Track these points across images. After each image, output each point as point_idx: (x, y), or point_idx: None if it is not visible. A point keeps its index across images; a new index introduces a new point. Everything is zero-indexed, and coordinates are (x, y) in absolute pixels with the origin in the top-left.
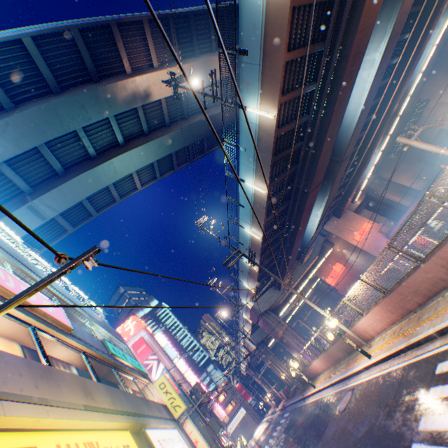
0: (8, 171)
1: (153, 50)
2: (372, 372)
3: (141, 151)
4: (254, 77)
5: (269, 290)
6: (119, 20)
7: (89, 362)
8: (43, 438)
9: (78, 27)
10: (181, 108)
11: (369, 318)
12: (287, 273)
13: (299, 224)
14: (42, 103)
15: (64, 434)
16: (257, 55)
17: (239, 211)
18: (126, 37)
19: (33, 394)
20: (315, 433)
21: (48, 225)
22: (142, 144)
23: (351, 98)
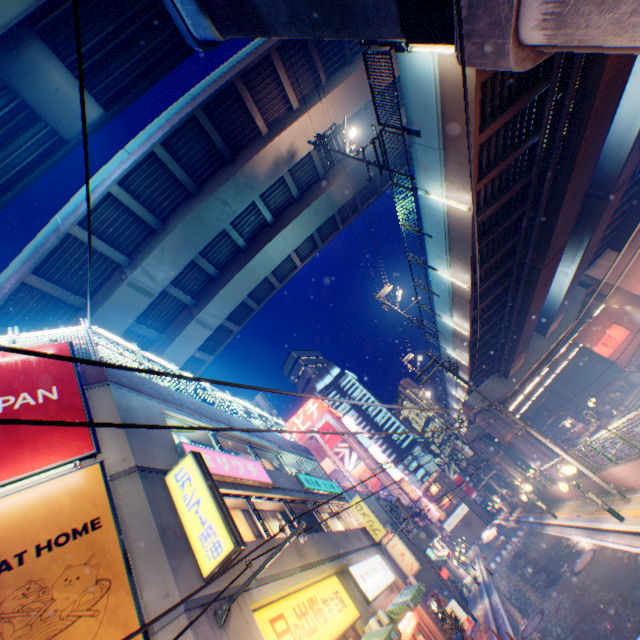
0: (171, 290)
1: (289, 87)
2: (619, 541)
3: (295, 226)
4: (433, 161)
5: (489, 378)
6: (242, 71)
7: (291, 510)
8: (284, 604)
9: (200, 107)
10: (337, 145)
11: (626, 469)
12: (516, 358)
13: (528, 306)
14: (185, 213)
15: (294, 596)
16: (435, 138)
17: (433, 299)
18: (253, 87)
19: (270, 572)
20: (543, 583)
21: (215, 329)
22: (294, 217)
23: (624, 97)
